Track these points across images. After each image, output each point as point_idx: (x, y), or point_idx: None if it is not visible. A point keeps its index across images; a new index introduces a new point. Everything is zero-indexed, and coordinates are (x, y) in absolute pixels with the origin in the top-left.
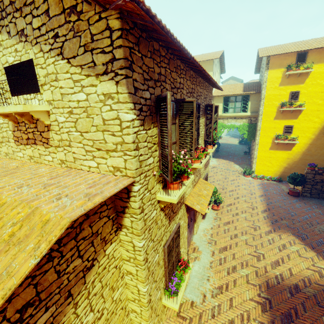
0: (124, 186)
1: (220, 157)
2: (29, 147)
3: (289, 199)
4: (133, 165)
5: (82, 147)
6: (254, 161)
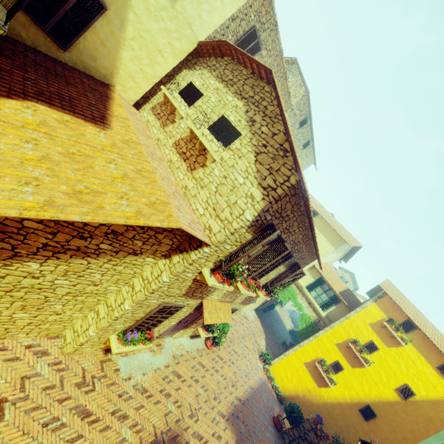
0: (205, 241)
1: (260, 318)
2: (178, 156)
3: (268, 421)
4: (221, 238)
5: (207, 197)
6: (282, 356)
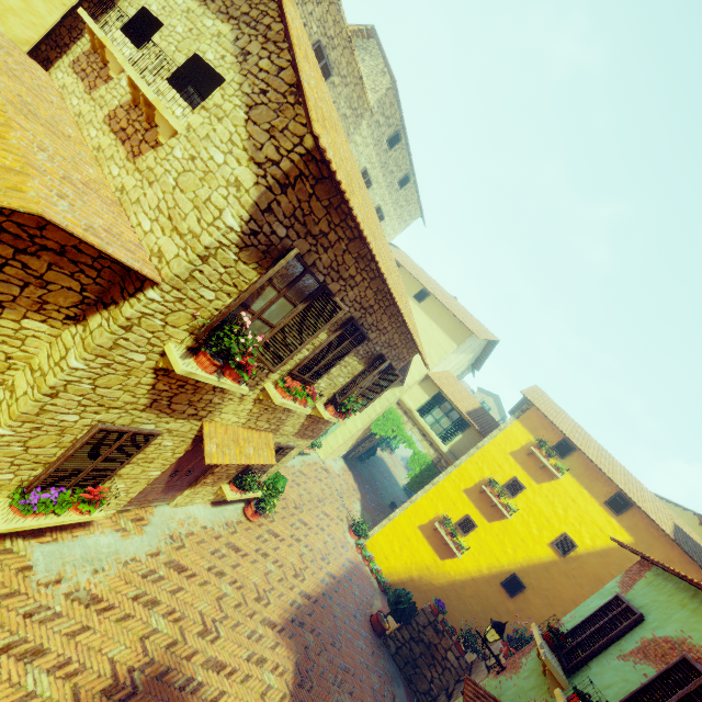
0: (140, 270)
1: (354, 470)
2: (113, 137)
3: (361, 624)
4: (179, 268)
5: (159, 198)
6: (384, 521)
